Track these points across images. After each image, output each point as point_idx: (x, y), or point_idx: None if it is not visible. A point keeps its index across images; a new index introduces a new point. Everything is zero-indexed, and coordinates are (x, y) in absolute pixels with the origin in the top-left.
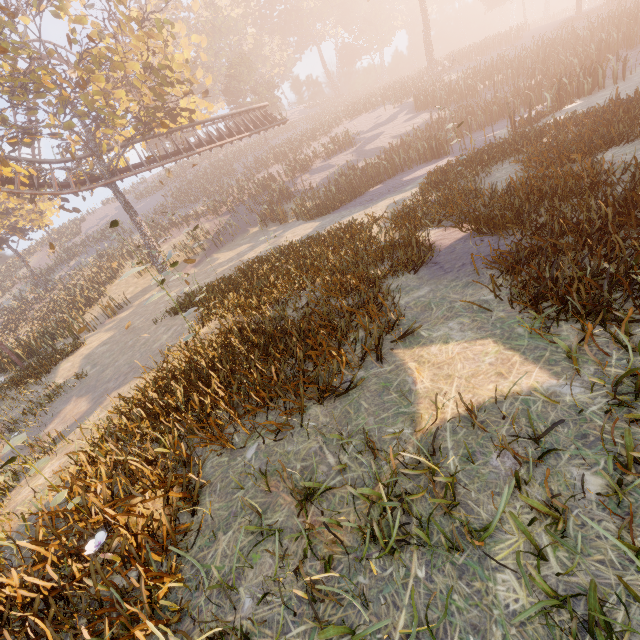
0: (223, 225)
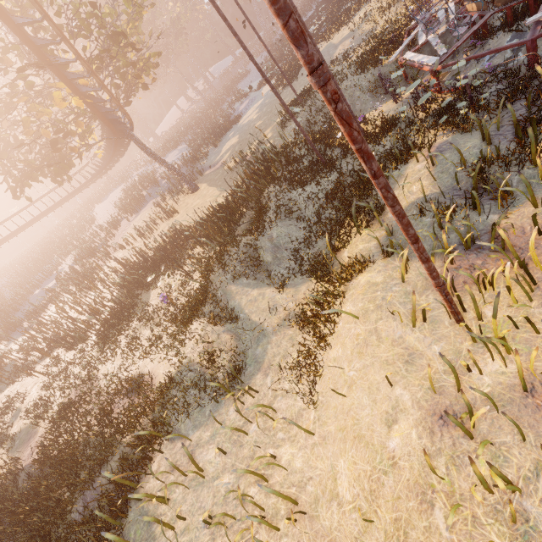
0: None
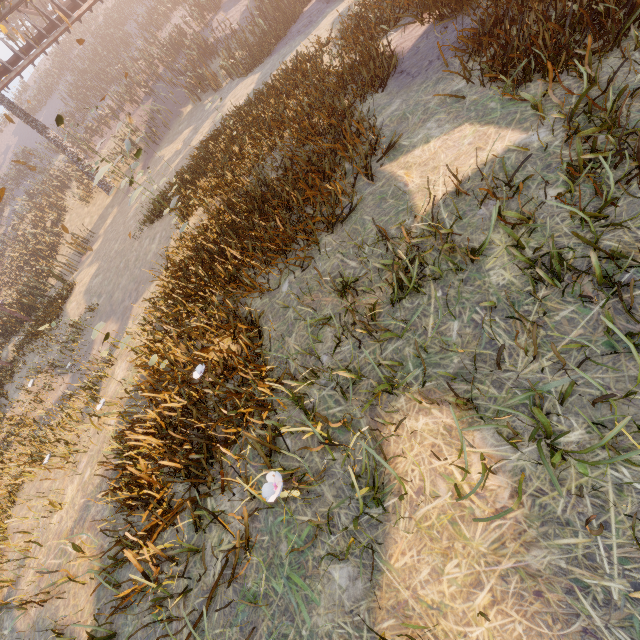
0: (150, 114)
